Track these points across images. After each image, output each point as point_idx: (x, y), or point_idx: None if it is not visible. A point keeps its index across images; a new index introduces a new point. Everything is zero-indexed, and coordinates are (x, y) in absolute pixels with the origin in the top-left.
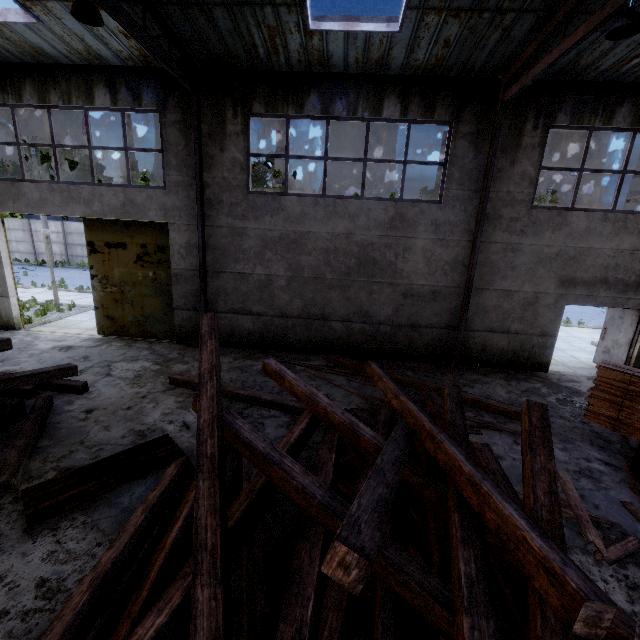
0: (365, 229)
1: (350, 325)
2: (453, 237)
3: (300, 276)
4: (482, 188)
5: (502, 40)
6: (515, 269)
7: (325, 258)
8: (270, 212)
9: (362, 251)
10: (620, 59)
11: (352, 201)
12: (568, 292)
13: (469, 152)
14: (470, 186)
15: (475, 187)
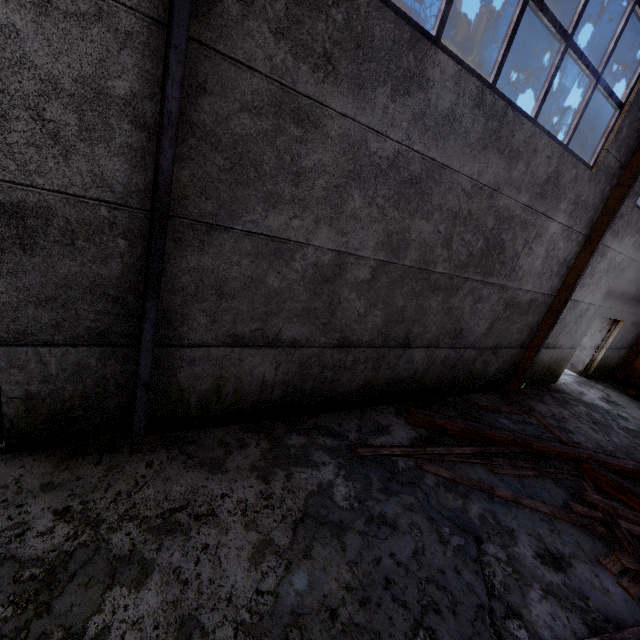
0: (516, 187)
1: (435, 353)
2: (578, 227)
3: (398, 262)
4: (627, 164)
5: None
6: (592, 277)
7: (448, 231)
8: (393, 79)
9: (497, 228)
10: None
11: (525, 123)
12: (604, 304)
13: None
14: (622, 156)
15: (624, 159)
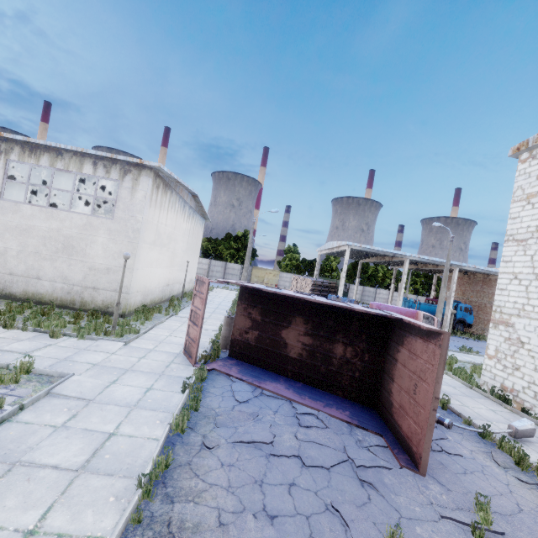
0: None
1: None
2: None
3: None
4: None
5: None
6: None
7: None
8: None
9: None
10: None
11: None
12: None
13: None
14: None
15: None
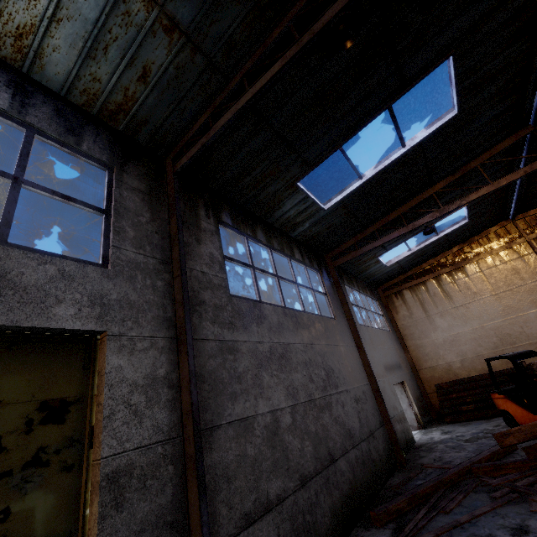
0: (317, 339)
1: (349, 457)
2: (350, 344)
3: (299, 402)
4: (344, 311)
5: (343, 235)
6: (374, 364)
7: (307, 372)
8: (255, 320)
9: (323, 360)
10: (357, 259)
11: (303, 313)
12: (390, 376)
13: (331, 289)
14: (340, 309)
15: (341, 310)
